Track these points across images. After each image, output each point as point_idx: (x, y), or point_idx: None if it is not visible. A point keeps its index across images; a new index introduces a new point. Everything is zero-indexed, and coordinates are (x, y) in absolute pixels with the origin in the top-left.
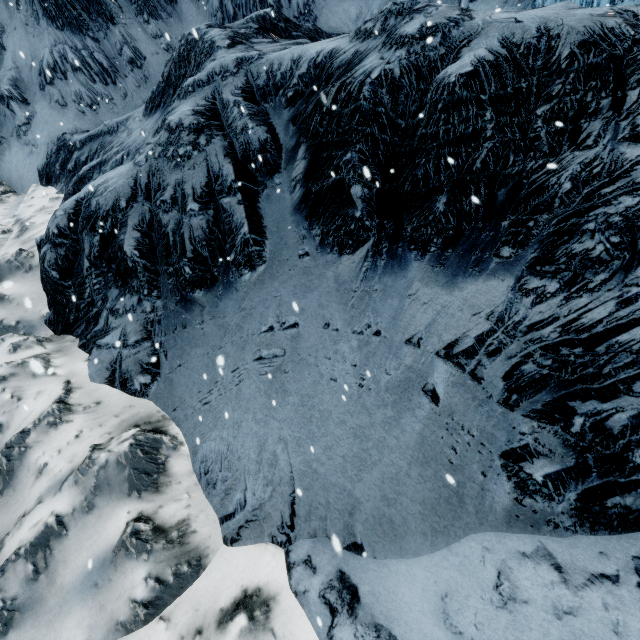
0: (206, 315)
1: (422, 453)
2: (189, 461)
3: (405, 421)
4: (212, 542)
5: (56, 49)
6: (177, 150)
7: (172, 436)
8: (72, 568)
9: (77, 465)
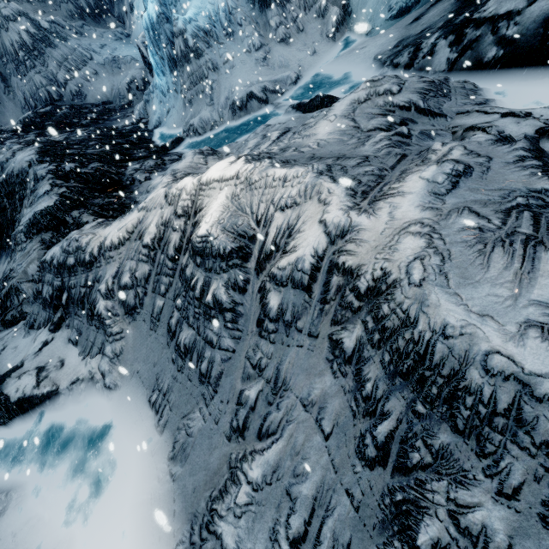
0: None
1: None
2: None
3: None
4: None
5: None
6: None
7: None
8: None
9: None
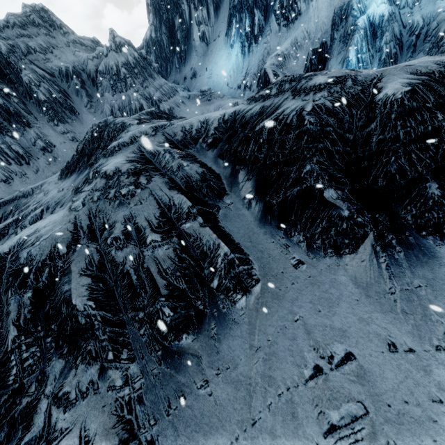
0: (207, 369)
1: None
2: None
3: None
4: None
5: None
6: (119, 191)
7: None
8: None
9: None
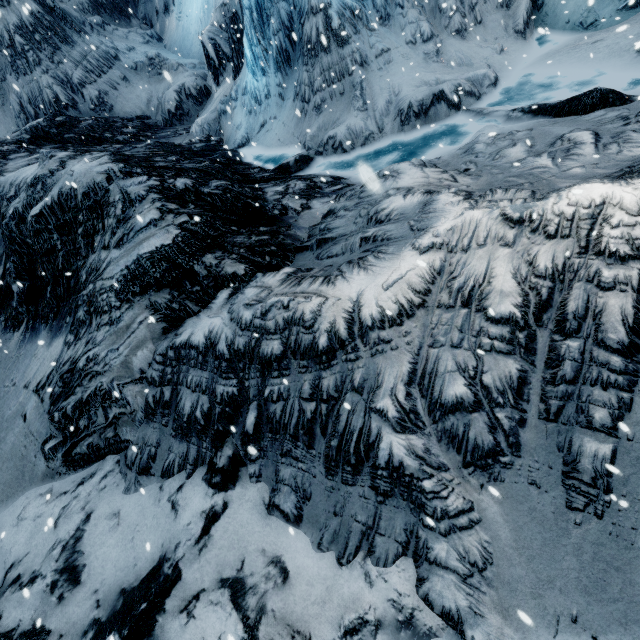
0: None
1: (11, 454)
2: None
3: (9, 437)
4: None
5: None
6: None
7: None
8: None
9: None
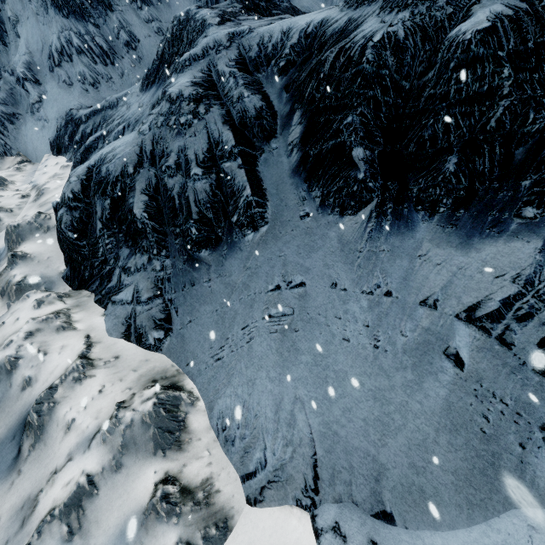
0: (212, 273)
1: (450, 420)
2: (206, 416)
3: (428, 385)
4: (236, 502)
5: (63, 35)
6: (178, 119)
7: (189, 392)
8: (104, 528)
9: (103, 422)
